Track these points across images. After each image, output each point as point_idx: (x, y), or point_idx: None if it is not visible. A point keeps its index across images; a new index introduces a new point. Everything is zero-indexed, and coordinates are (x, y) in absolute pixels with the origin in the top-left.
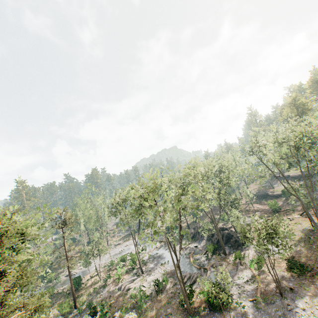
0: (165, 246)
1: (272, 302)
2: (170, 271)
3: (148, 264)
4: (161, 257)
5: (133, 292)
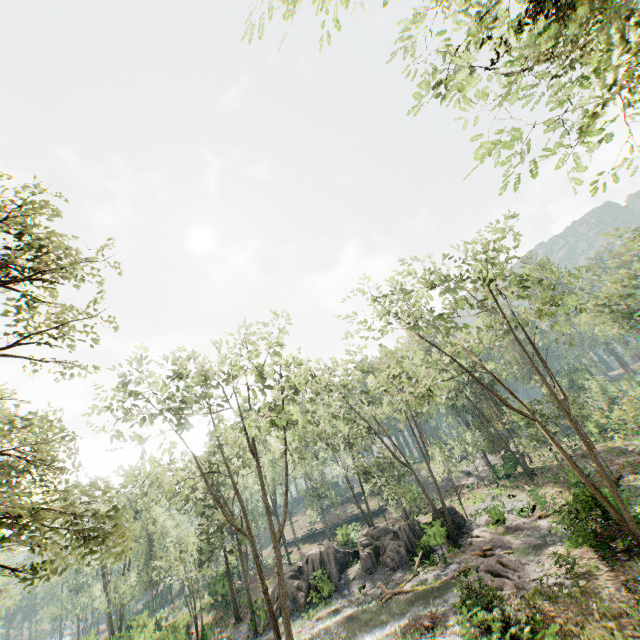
0: None
1: (634, 496)
2: (406, 623)
3: None
4: None
5: None
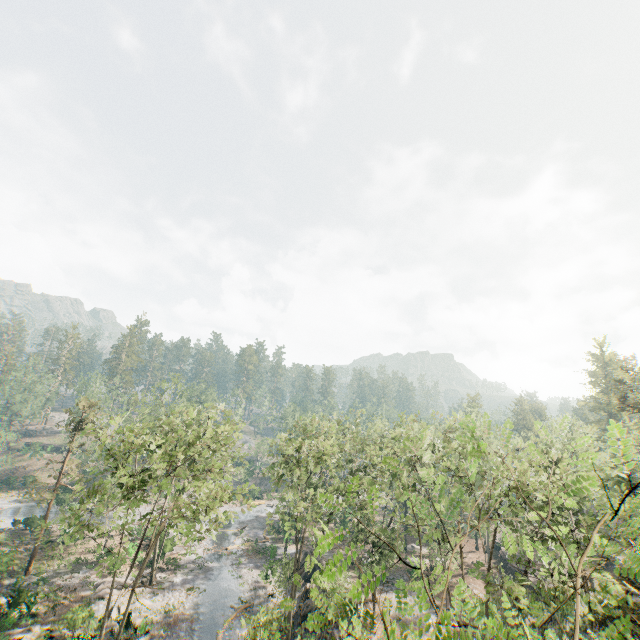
0: (241, 556)
1: None
2: (181, 612)
3: (179, 572)
4: (209, 573)
5: (100, 608)
